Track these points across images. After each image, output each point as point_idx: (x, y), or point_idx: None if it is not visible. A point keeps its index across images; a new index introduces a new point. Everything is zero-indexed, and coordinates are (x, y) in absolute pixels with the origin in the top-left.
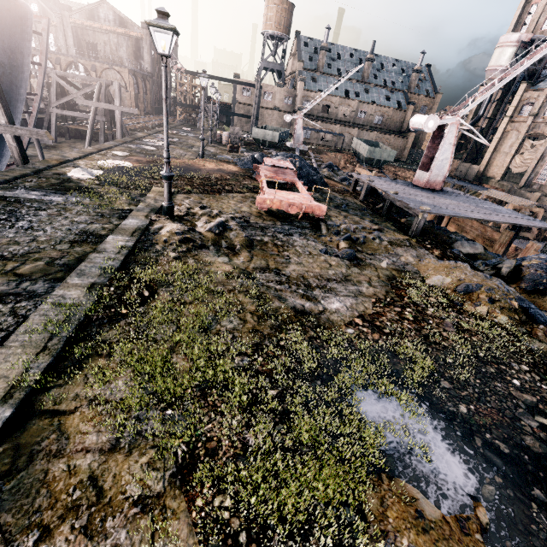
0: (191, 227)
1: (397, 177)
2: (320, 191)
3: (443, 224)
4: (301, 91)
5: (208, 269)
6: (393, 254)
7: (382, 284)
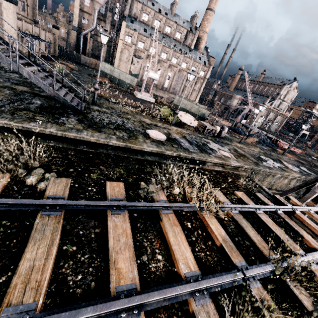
0: None
1: None
2: None
3: None
4: None
5: None
6: None
7: None
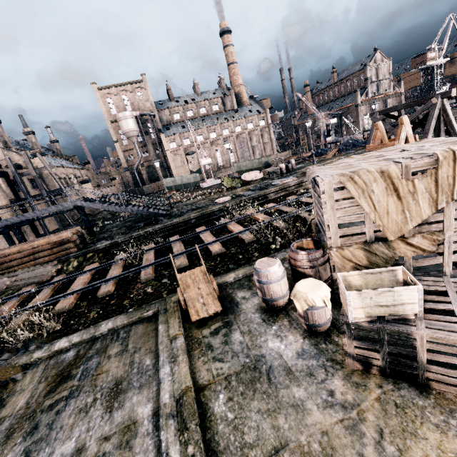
0: None
1: None
2: None
3: None
4: None
5: None
6: None
7: None
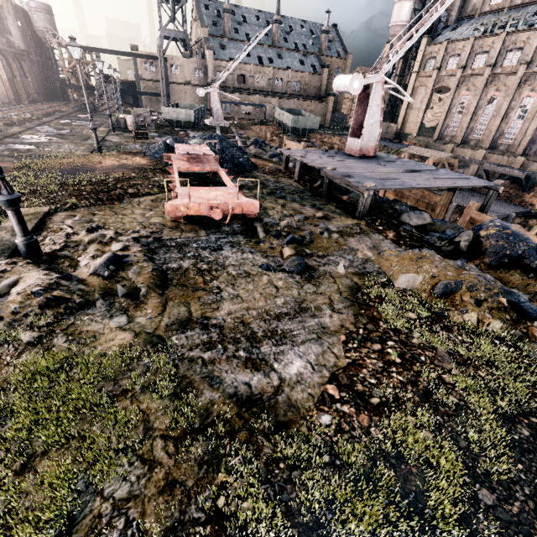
0: (64, 274)
1: (324, 144)
2: (250, 175)
3: (381, 192)
4: (211, 60)
5: (90, 351)
6: (347, 249)
7: (347, 303)
